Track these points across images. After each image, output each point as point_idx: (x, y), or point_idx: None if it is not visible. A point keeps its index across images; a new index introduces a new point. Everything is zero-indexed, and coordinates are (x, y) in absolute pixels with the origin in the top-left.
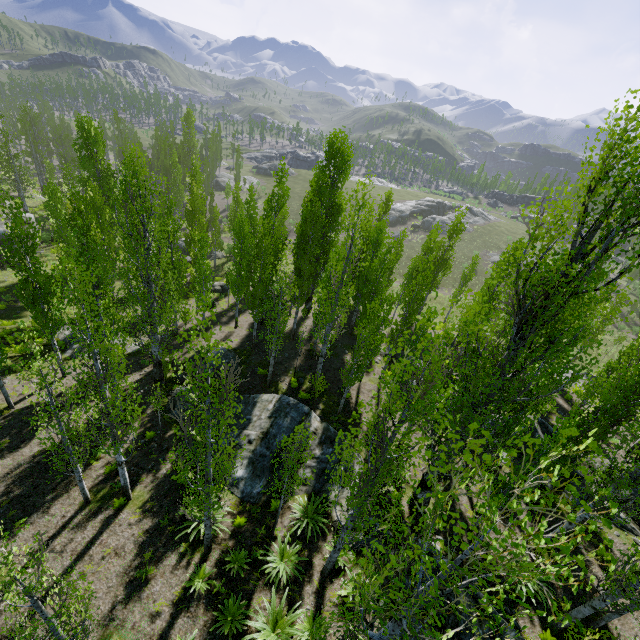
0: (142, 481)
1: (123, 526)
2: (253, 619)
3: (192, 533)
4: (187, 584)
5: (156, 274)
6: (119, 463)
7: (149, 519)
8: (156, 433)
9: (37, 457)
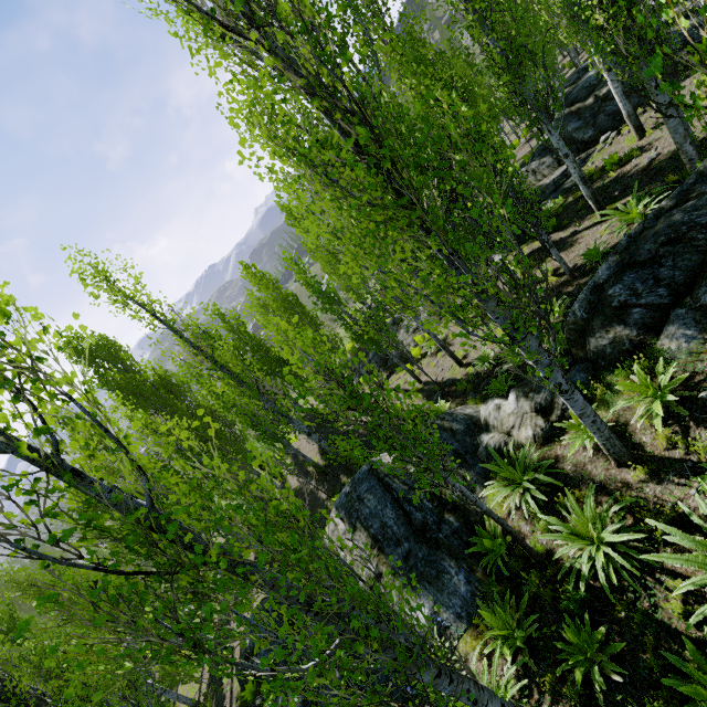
0: None
1: None
2: None
3: None
4: None
5: None
6: None
7: None
8: None
9: None
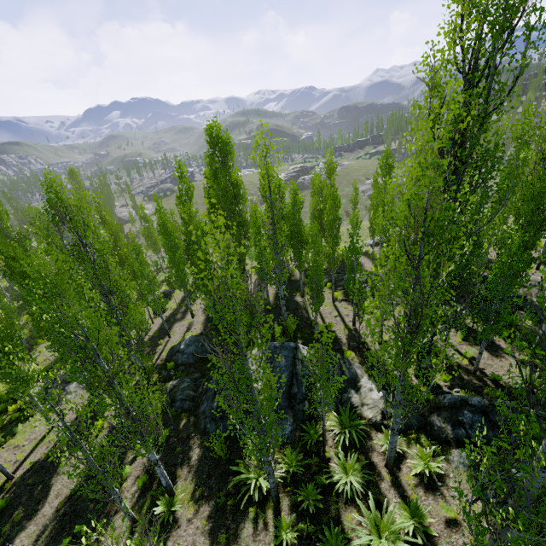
0: (179, 476)
1: (183, 525)
2: (354, 539)
3: (253, 495)
4: (276, 542)
5: (110, 285)
6: (154, 462)
7: (205, 505)
8: (170, 429)
9: (61, 509)
